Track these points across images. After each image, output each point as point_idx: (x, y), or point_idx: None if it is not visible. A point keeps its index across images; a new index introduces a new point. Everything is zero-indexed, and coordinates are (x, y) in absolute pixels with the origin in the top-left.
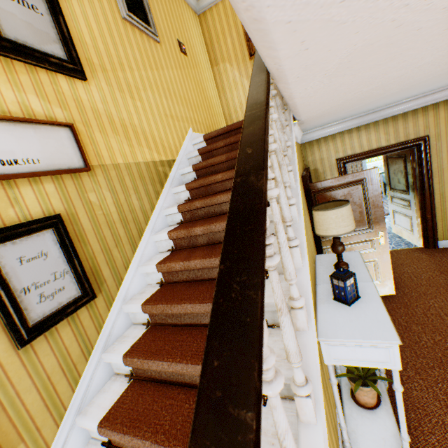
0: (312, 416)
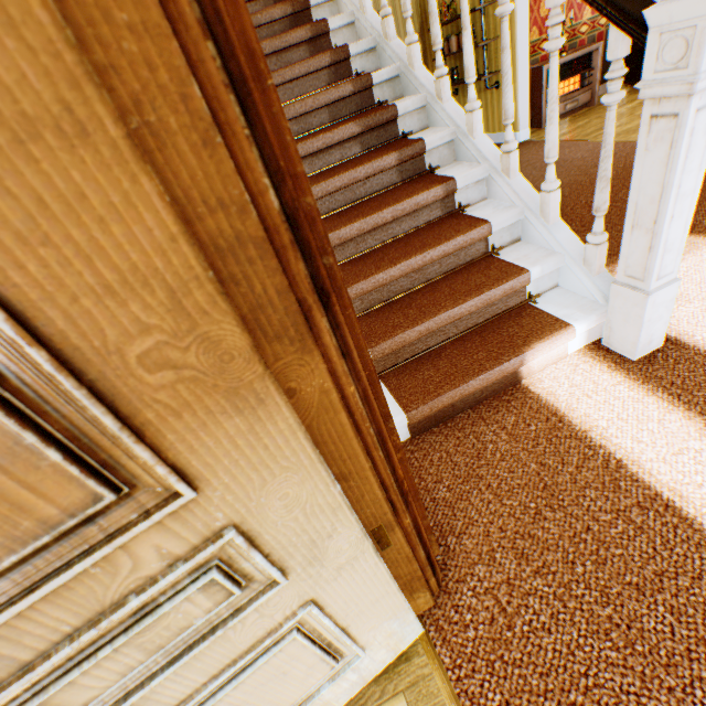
0: (420, 62)
